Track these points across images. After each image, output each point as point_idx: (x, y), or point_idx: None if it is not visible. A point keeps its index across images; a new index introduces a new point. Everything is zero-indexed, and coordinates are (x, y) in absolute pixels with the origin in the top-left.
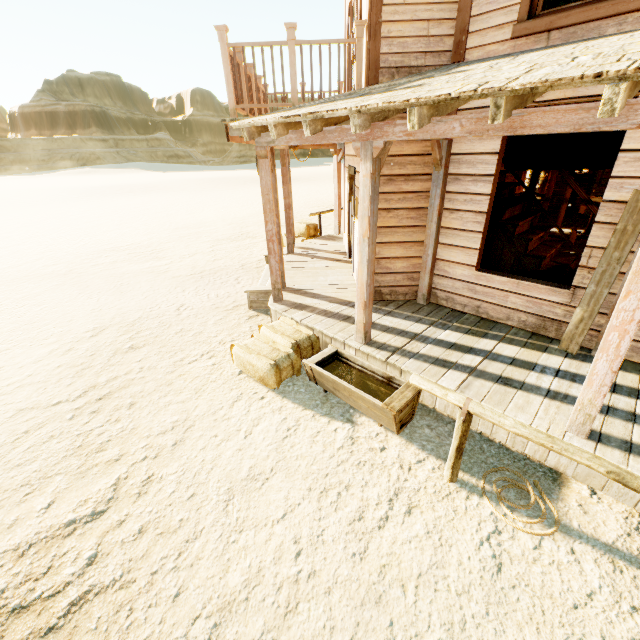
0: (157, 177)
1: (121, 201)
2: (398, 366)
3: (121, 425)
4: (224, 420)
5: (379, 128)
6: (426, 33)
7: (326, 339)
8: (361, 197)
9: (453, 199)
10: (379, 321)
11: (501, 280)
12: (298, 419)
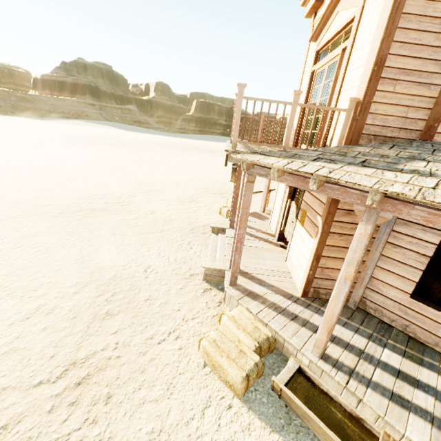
0: (125, 134)
1: (100, 151)
2: (358, 396)
3: (98, 430)
4: (198, 437)
5: (391, 204)
6: (404, 115)
7: (279, 337)
8: (352, 248)
9: (398, 237)
10: None
11: (435, 313)
12: None
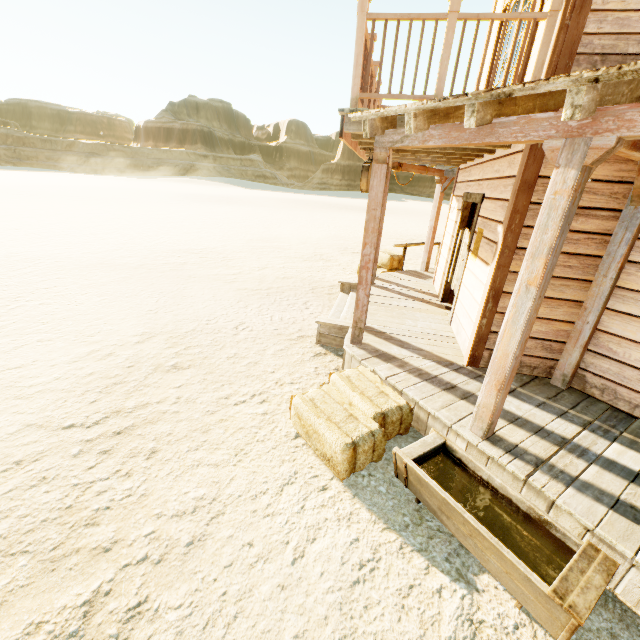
0: (243, 192)
1: (207, 208)
2: (548, 496)
3: (130, 484)
4: (266, 516)
5: (614, 115)
6: None
7: (419, 412)
8: (540, 224)
9: None
10: None
11: None
12: (376, 547)
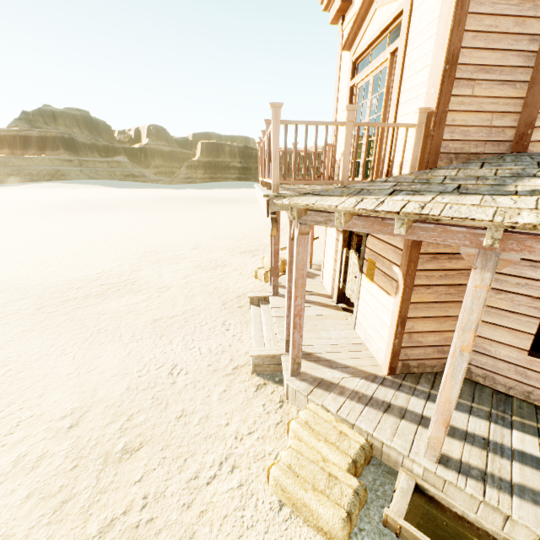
0: (116, 193)
1: (86, 218)
2: (505, 512)
3: None
4: None
5: (516, 240)
6: (489, 123)
7: (373, 440)
8: (466, 307)
9: (501, 280)
10: (427, 412)
11: None
12: None
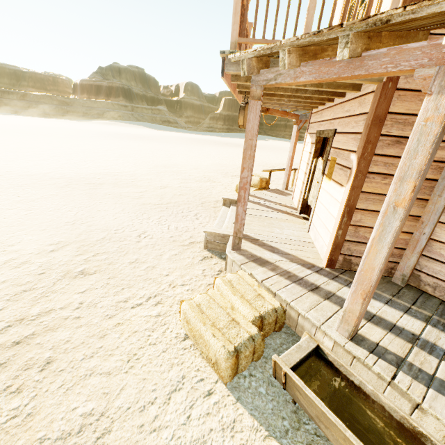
0: (153, 132)
1: (125, 143)
2: (414, 399)
3: (18, 402)
4: (152, 431)
5: None
6: None
7: (291, 311)
8: (410, 150)
9: None
10: None
11: None
12: None
